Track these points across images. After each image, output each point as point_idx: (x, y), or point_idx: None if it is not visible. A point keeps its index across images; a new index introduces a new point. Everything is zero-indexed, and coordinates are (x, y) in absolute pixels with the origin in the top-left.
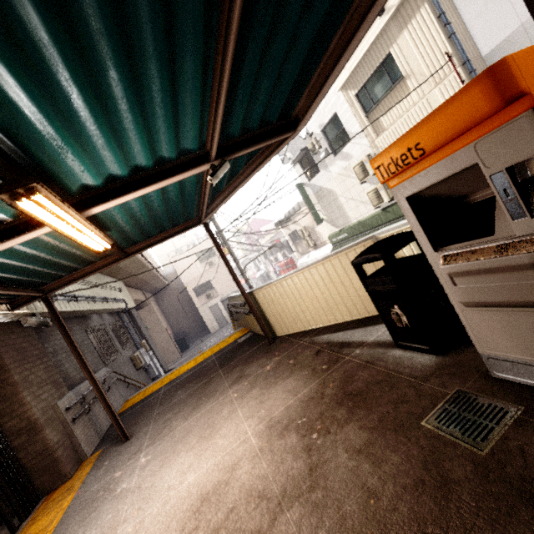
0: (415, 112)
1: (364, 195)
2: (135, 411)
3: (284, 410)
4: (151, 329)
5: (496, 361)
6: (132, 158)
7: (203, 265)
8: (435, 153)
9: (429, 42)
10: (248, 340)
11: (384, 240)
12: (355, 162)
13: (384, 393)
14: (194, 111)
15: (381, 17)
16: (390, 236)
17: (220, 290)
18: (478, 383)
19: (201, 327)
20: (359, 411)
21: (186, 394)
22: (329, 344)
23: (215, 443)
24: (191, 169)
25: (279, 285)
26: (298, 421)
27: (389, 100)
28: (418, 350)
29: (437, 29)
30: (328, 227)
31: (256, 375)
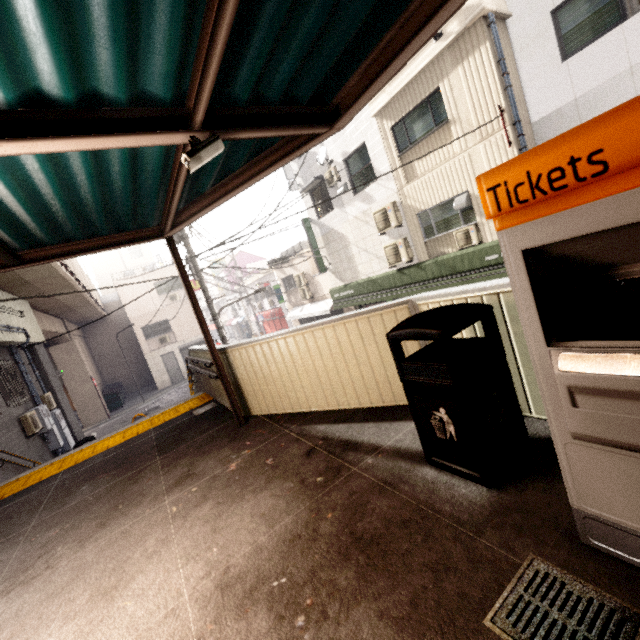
0: (454, 165)
1: (380, 249)
2: (0, 514)
3: (252, 555)
4: (68, 375)
5: (598, 525)
6: (28, 70)
7: (161, 298)
8: (614, 177)
9: (483, 88)
10: (208, 414)
11: (441, 311)
12: (377, 207)
13: (415, 546)
14: (174, 11)
15: (437, 43)
16: (450, 306)
17: (181, 335)
18: (562, 551)
19: (146, 380)
20: (376, 578)
21: (95, 493)
22: (328, 440)
23: (121, 608)
24: (154, 133)
25: (266, 346)
26: (273, 582)
27: (428, 144)
28: (461, 475)
29: (494, 76)
30: (332, 279)
31: (213, 477)
